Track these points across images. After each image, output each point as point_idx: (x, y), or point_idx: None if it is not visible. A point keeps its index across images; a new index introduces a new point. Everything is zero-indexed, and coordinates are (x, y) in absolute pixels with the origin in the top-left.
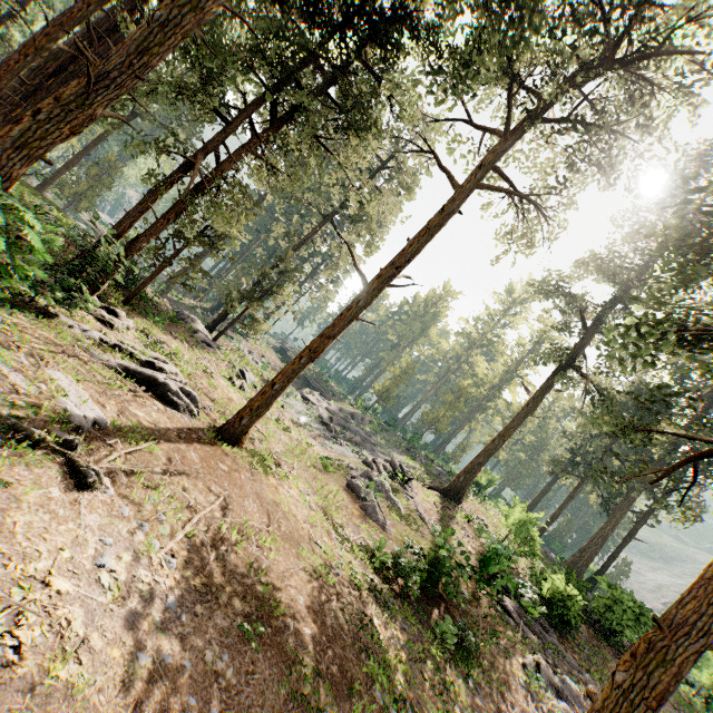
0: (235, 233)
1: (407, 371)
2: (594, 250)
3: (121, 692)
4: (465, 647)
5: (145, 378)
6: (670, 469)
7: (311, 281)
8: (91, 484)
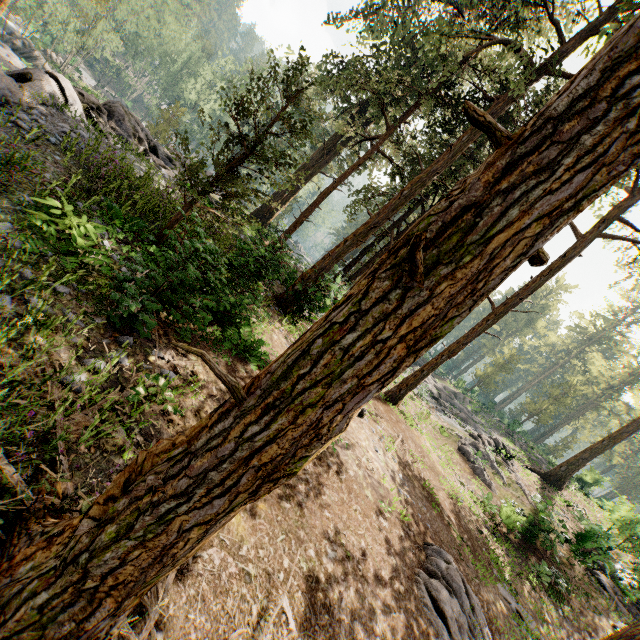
0: None
1: (510, 361)
2: None
3: (400, 499)
4: (557, 589)
5: None
6: None
7: None
8: (363, 415)
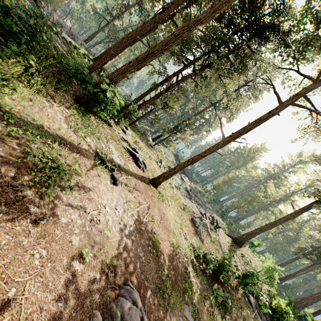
0: (174, 106)
1: (230, 180)
2: None
3: (118, 245)
4: (225, 305)
5: (132, 154)
6: None
7: (197, 129)
8: (117, 184)
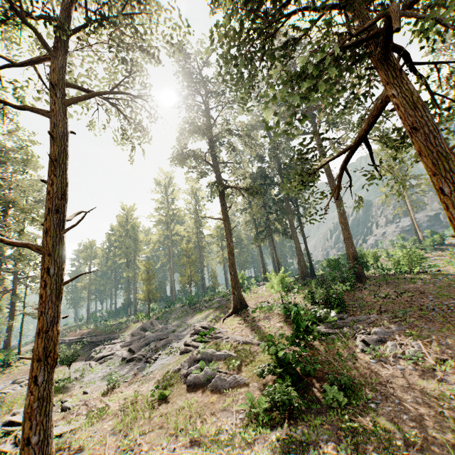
0: None
1: (149, 270)
2: (178, 128)
3: None
4: (346, 388)
5: None
6: (339, 185)
7: (22, 281)
8: None
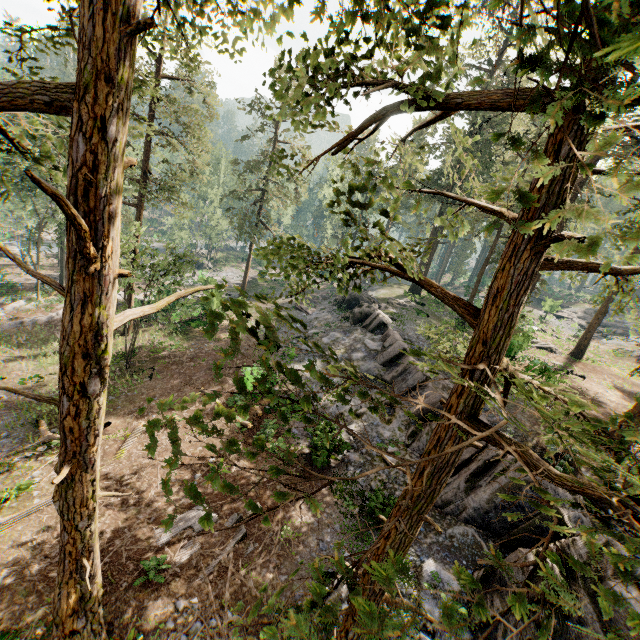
0: None
1: None
2: None
3: None
4: None
5: (543, 347)
6: None
7: None
8: (585, 378)
